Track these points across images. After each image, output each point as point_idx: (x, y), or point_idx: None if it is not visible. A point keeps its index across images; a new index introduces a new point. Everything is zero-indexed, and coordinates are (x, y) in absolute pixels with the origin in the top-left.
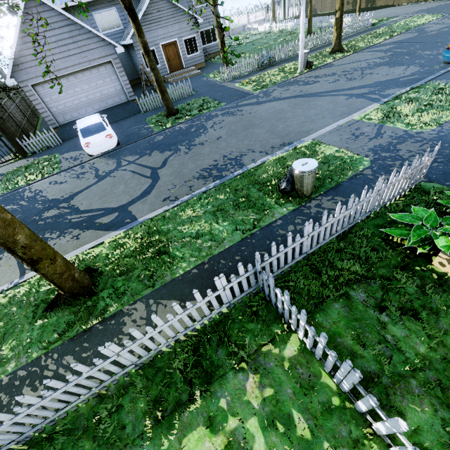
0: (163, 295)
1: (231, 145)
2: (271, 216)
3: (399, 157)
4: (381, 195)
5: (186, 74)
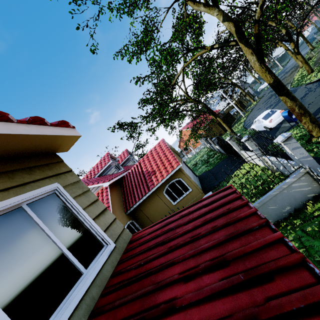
0: None
1: None
2: None
3: None
4: None
5: None
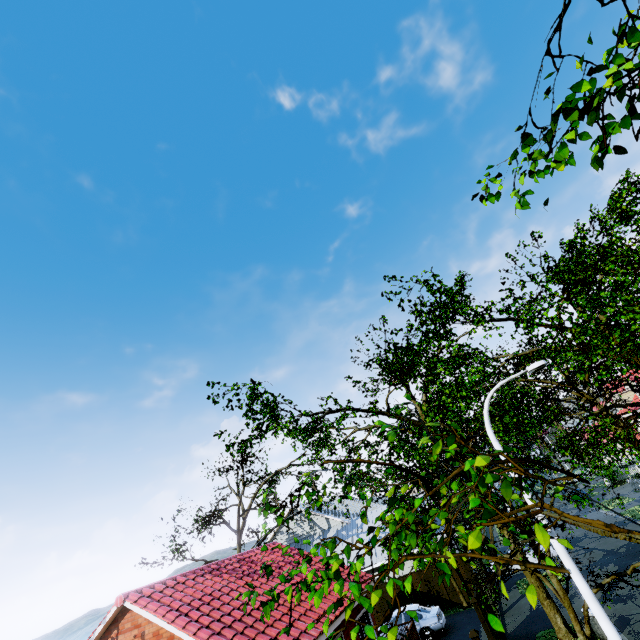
0: None
1: None
2: None
3: None
4: None
5: None
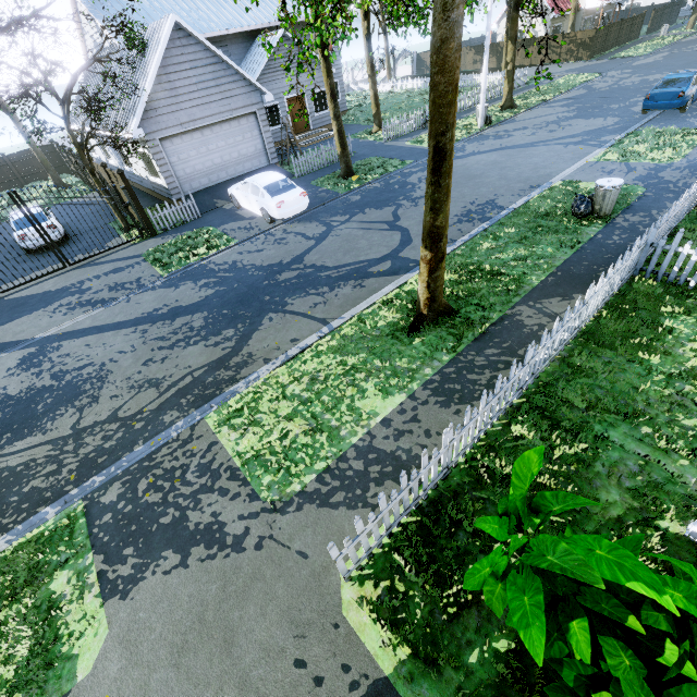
0: (538, 298)
1: (468, 194)
2: (586, 234)
3: (668, 181)
4: (695, 196)
5: (319, 137)
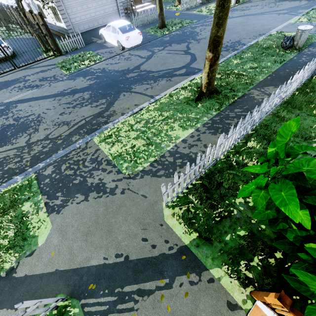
0: (262, 86)
1: (226, 37)
2: (288, 57)
3: None
4: None
5: (146, 7)
